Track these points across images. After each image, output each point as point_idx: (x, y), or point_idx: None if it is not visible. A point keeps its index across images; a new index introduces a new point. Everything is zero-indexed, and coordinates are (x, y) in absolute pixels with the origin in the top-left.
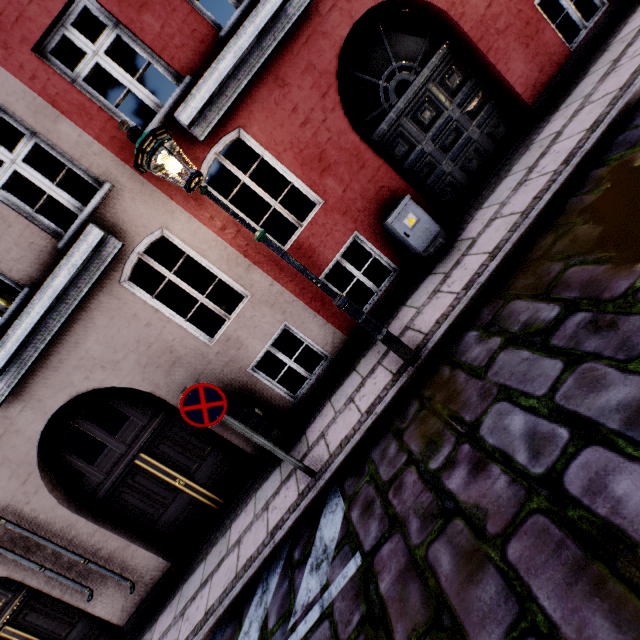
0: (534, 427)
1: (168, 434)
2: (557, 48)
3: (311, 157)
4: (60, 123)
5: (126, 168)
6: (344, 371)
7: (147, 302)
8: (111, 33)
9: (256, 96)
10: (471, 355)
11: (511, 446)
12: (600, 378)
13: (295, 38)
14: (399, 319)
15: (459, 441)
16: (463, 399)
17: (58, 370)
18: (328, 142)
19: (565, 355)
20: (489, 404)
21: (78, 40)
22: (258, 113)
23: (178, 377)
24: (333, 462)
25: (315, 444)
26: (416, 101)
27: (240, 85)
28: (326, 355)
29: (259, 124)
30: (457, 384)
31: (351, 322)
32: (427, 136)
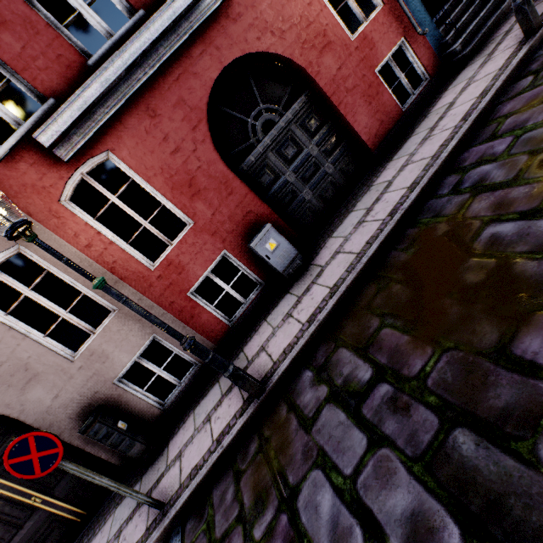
0: (338, 515)
1: None
2: (393, 108)
3: (181, 182)
4: None
5: None
6: (211, 379)
7: None
8: None
9: (126, 123)
10: (304, 399)
11: (318, 533)
12: (392, 473)
13: (167, 74)
14: (259, 335)
15: (280, 508)
16: (291, 453)
17: None
18: (198, 170)
19: (370, 431)
20: (309, 468)
21: None
22: (128, 139)
23: (34, 395)
24: (180, 496)
25: (172, 464)
26: (281, 138)
27: (108, 112)
28: (195, 362)
29: (129, 149)
30: (289, 431)
31: (219, 331)
32: (290, 168)
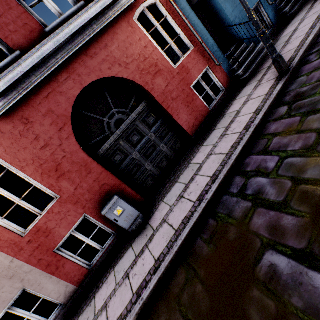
0: None
1: None
2: (203, 108)
3: (49, 168)
4: None
5: None
6: (70, 319)
7: None
8: None
9: (3, 129)
10: None
11: None
12: None
13: (38, 93)
14: (107, 285)
15: None
16: None
17: None
18: (63, 158)
19: None
20: None
21: None
22: (4, 140)
23: None
24: None
25: None
26: (128, 130)
27: None
28: (61, 302)
29: (5, 148)
30: None
31: (80, 275)
32: (136, 149)
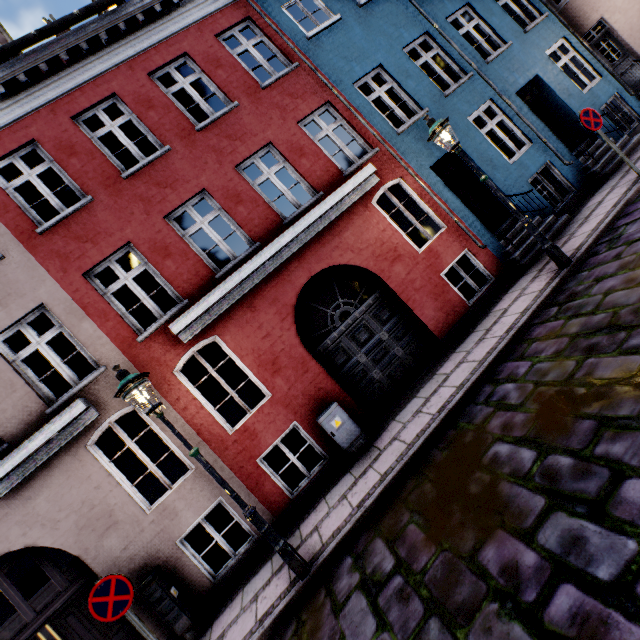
0: None
1: (81, 603)
2: (459, 303)
3: (267, 361)
4: (84, 321)
5: (122, 356)
6: (265, 555)
7: (104, 465)
8: (141, 267)
9: (233, 315)
10: (340, 585)
11: None
12: None
13: (268, 282)
14: (316, 513)
15: None
16: (320, 636)
17: (1, 523)
18: (282, 351)
19: (380, 617)
20: None
21: (117, 270)
22: (232, 327)
23: (109, 542)
24: None
25: None
26: (355, 325)
27: (222, 309)
28: (253, 533)
29: (231, 334)
30: (322, 615)
31: (280, 503)
32: (362, 350)
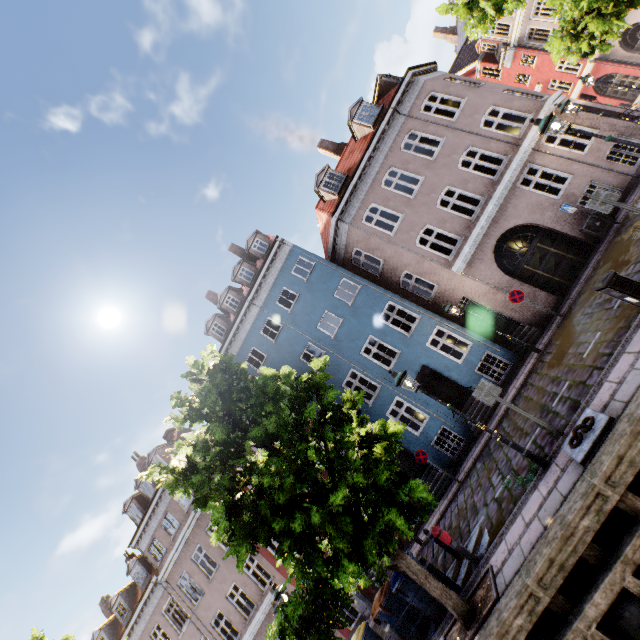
0: None
1: None
2: None
3: None
4: (262, 558)
5: (277, 571)
6: None
7: None
8: None
9: None
10: None
11: None
12: None
13: None
14: None
15: None
16: None
17: (264, 632)
18: None
19: None
20: None
21: None
22: None
23: None
24: None
25: None
26: None
27: None
28: None
29: None
30: None
31: (347, 632)
32: None
